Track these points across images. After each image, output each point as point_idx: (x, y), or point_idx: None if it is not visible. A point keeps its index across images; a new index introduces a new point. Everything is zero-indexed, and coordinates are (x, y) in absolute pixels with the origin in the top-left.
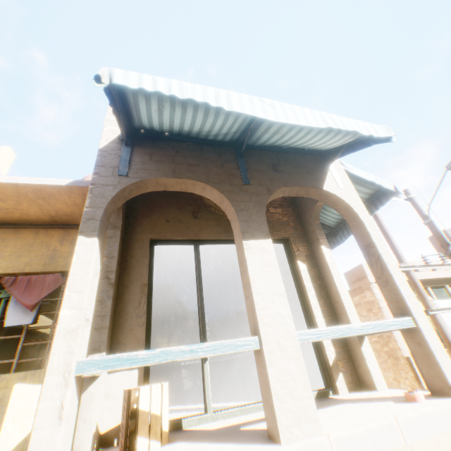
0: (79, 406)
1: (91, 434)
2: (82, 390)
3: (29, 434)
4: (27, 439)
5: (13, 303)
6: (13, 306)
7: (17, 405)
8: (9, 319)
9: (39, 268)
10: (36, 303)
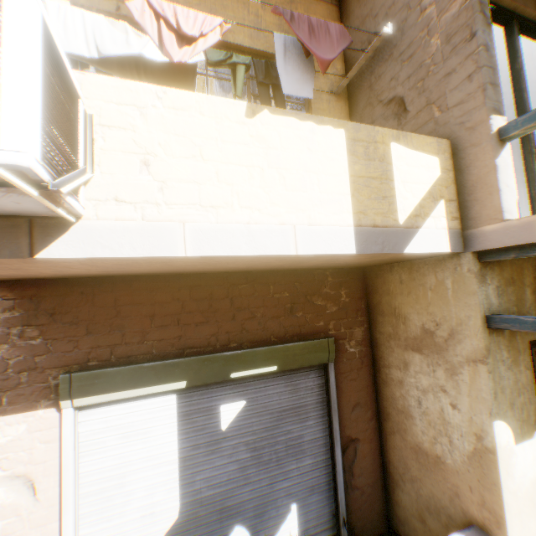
0: (496, 172)
1: (514, 202)
2: (494, 154)
3: (421, 201)
4: (420, 206)
5: (280, 62)
6: (282, 67)
7: (400, 168)
8: (284, 85)
9: (243, 40)
10: (332, 60)
